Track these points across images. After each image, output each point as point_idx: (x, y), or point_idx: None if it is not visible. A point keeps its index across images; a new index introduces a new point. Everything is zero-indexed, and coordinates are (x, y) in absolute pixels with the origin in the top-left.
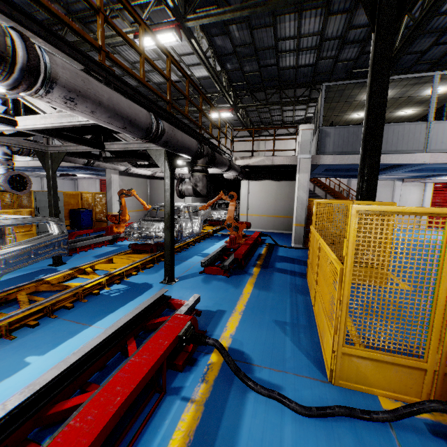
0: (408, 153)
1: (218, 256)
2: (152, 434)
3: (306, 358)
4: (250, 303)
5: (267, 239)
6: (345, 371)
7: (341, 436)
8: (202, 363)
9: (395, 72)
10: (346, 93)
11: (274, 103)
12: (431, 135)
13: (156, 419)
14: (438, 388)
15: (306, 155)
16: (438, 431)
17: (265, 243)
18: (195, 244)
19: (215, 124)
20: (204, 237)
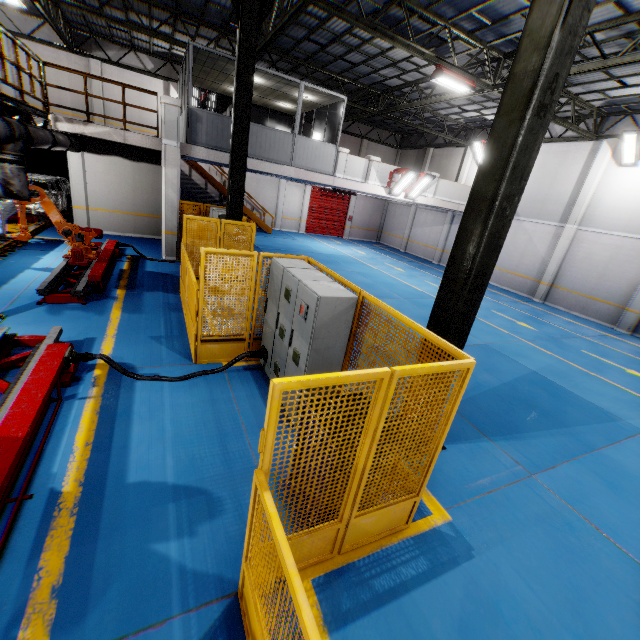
0: (278, 163)
1: (60, 279)
2: (65, 419)
3: (179, 355)
4: (122, 327)
5: (128, 249)
6: (203, 354)
7: (198, 383)
8: (88, 378)
9: (276, 48)
10: (220, 63)
11: (114, 20)
12: (296, 150)
13: (63, 413)
14: (251, 349)
15: (174, 142)
16: (248, 368)
17: (126, 255)
18: (1, 259)
19: (11, 61)
20: (14, 247)
